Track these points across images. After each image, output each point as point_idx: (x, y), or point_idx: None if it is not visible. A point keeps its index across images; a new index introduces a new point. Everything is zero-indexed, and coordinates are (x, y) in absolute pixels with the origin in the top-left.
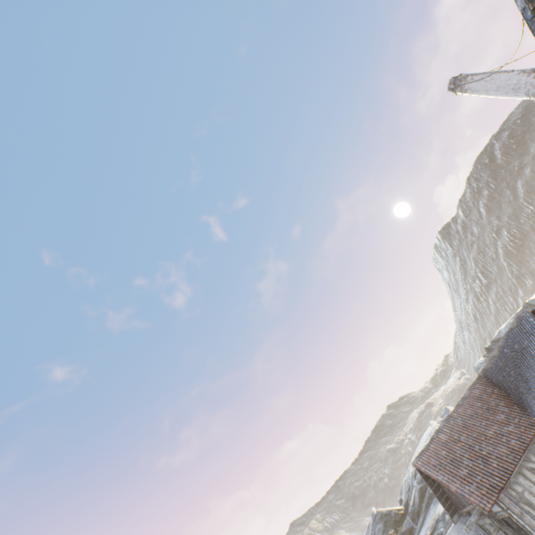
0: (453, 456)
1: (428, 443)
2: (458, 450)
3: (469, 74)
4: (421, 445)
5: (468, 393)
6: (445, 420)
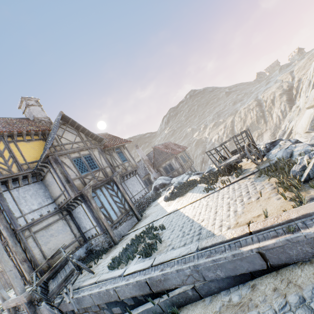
0: None
1: None
2: None
3: None
4: None
5: None
6: None
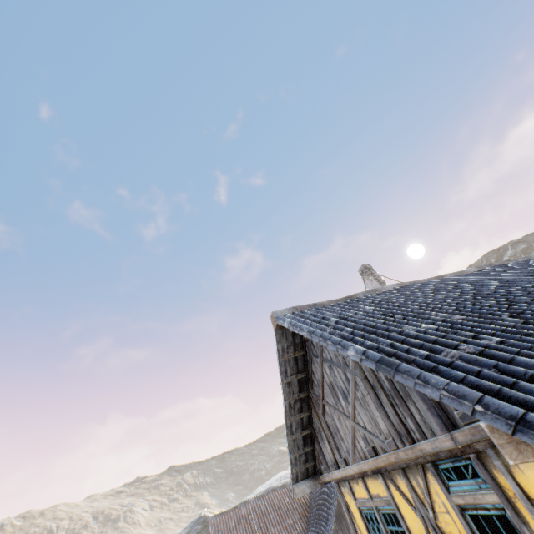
0: (236, 532)
1: (230, 509)
2: (243, 529)
3: (373, 274)
4: (270, 481)
5: (289, 484)
6: (256, 498)
